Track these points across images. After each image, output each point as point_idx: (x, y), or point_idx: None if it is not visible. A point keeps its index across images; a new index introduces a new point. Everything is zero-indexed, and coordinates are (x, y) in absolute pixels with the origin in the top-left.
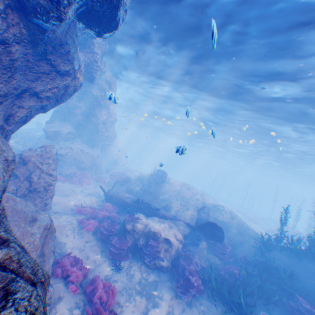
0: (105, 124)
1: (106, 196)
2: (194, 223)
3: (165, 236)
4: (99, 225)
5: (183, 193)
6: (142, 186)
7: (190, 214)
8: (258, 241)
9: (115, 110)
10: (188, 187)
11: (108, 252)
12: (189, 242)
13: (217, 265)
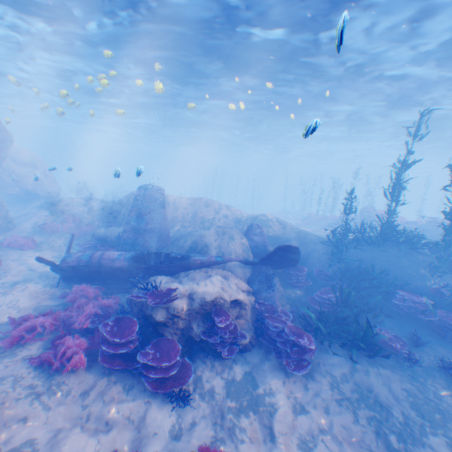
0: None
1: (64, 272)
2: (252, 256)
3: (232, 299)
4: (91, 341)
5: (202, 214)
6: (132, 226)
7: (240, 245)
8: (326, 245)
9: None
10: (205, 203)
11: (149, 386)
12: (259, 288)
13: (300, 298)
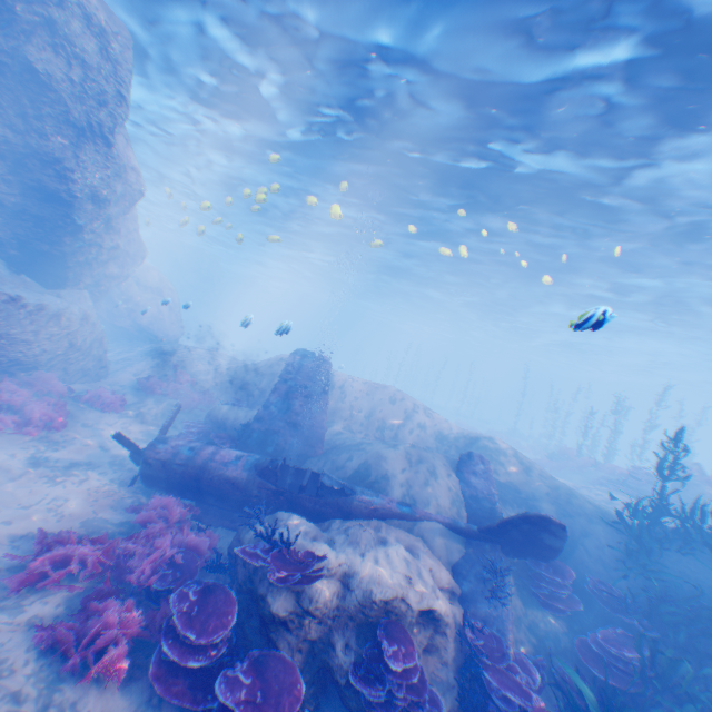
0: (100, 204)
1: (147, 466)
2: (466, 517)
3: (422, 605)
4: (147, 620)
5: (383, 414)
6: (269, 411)
7: (446, 490)
8: (613, 529)
9: (134, 155)
10: (390, 395)
11: None
12: (475, 590)
13: (556, 635)
